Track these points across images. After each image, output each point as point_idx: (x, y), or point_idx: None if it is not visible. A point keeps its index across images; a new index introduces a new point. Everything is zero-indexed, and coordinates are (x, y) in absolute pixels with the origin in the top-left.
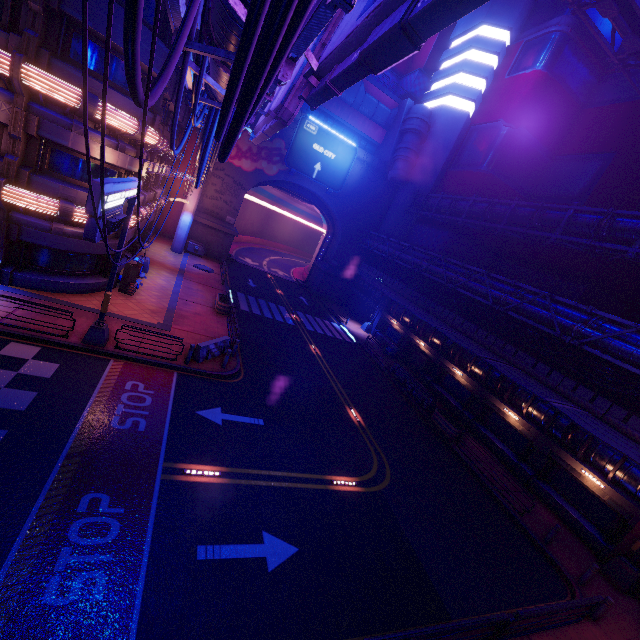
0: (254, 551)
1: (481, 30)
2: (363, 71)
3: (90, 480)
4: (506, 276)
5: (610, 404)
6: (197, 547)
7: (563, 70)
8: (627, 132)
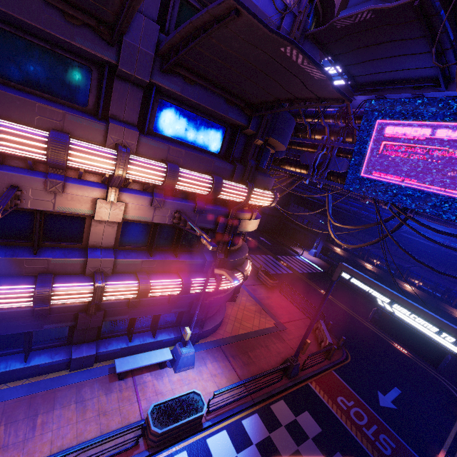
0: None
1: None
2: None
3: None
4: None
5: None
6: None
7: None
8: None
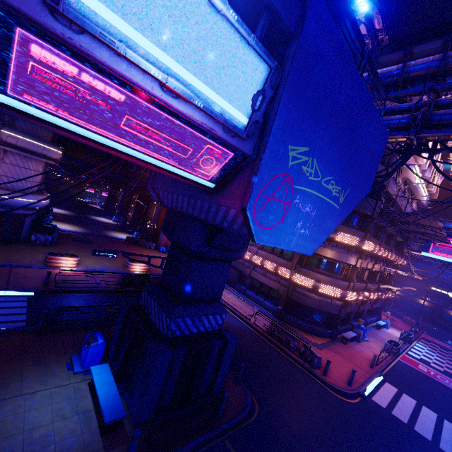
0: None
1: None
2: None
3: None
4: None
5: None
6: None
7: None
8: None
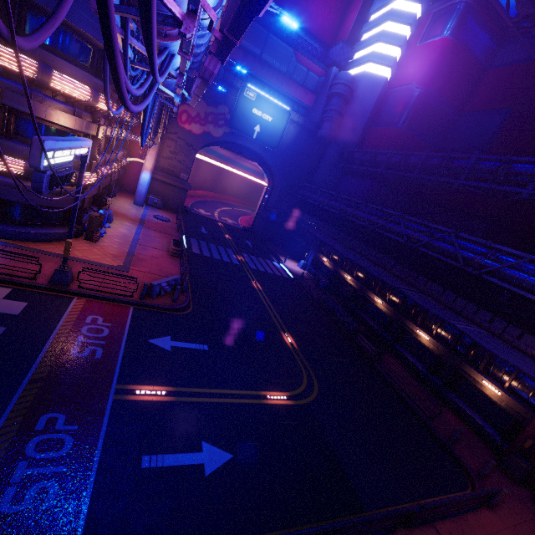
0: (193, 459)
1: (396, 4)
2: (249, 14)
3: (49, 402)
4: (420, 218)
5: (506, 324)
6: (142, 457)
7: (467, 37)
8: (523, 90)
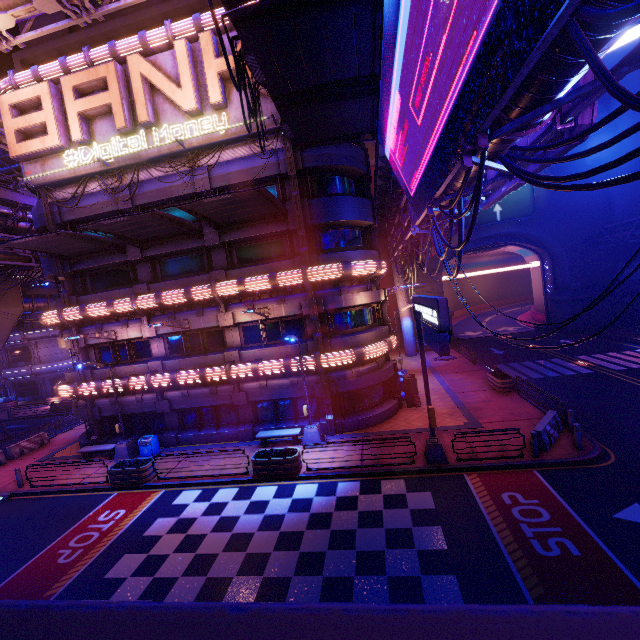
0: None
1: None
2: None
3: None
4: None
5: None
6: None
7: None
8: None
